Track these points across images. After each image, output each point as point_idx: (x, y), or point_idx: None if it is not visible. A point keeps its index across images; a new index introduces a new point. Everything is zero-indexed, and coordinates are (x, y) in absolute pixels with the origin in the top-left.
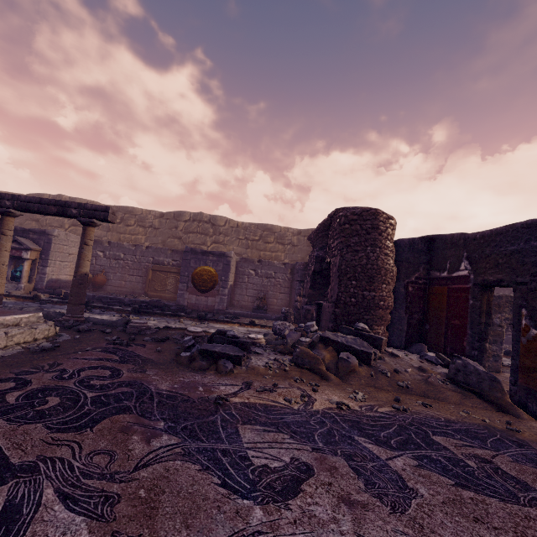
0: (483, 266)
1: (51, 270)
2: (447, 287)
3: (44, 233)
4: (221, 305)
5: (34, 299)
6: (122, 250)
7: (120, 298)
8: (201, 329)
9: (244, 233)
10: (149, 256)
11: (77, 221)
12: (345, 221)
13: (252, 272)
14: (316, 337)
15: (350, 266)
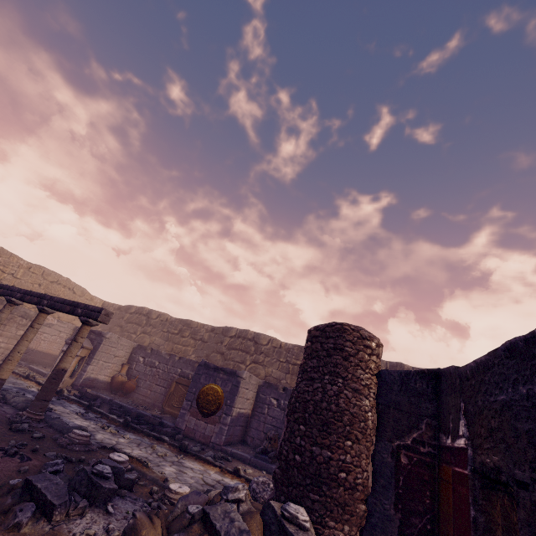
0: (478, 431)
1: (92, 368)
2: (451, 468)
3: (100, 334)
4: (219, 438)
5: (59, 393)
6: (159, 358)
7: (129, 407)
8: (127, 458)
9: (286, 355)
10: (179, 367)
11: (147, 330)
12: (308, 337)
13: (275, 401)
14: (202, 509)
15: (300, 400)
